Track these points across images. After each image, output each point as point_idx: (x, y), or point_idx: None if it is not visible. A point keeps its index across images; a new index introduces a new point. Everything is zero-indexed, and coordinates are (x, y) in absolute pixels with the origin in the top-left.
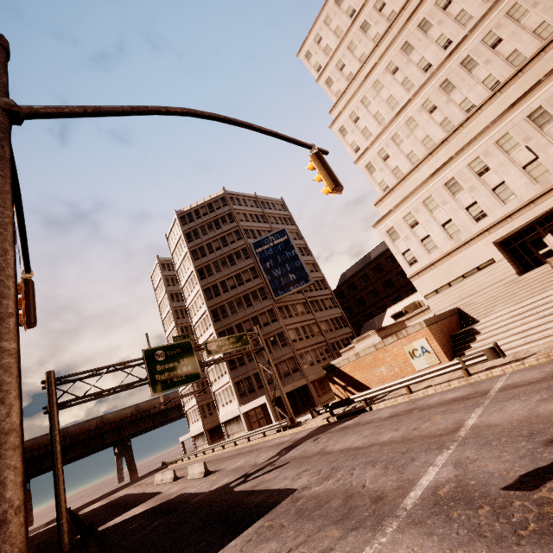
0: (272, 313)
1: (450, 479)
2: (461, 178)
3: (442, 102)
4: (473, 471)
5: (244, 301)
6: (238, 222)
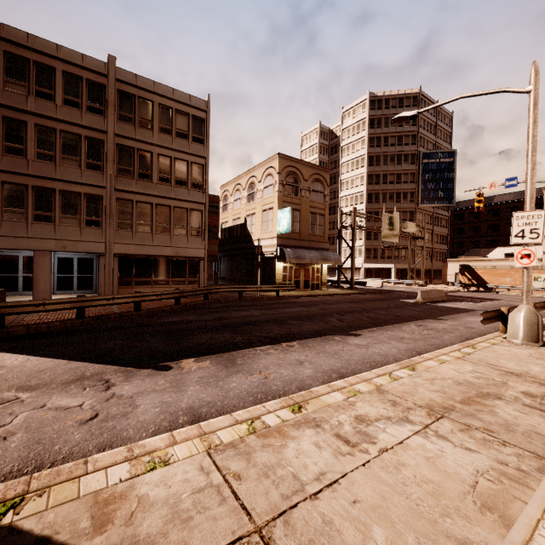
0: (412, 214)
1: None
2: None
3: None
4: None
5: (395, 197)
6: (419, 128)
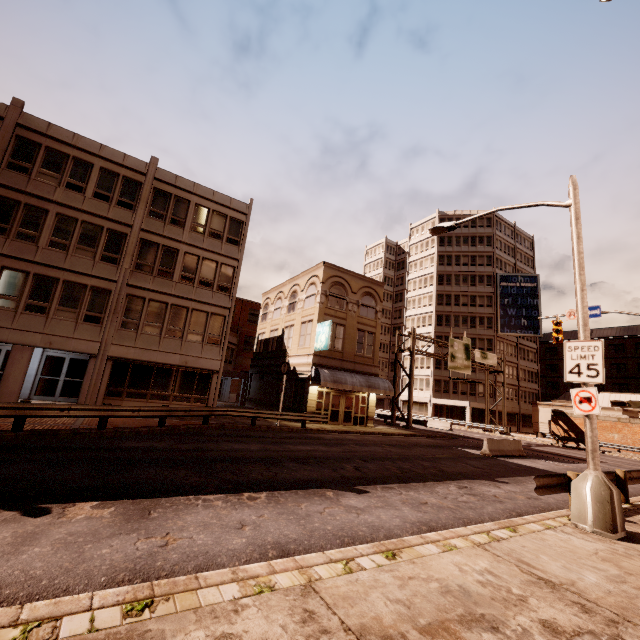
0: (490, 343)
1: None
2: None
3: None
4: None
5: (469, 321)
6: (494, 249)
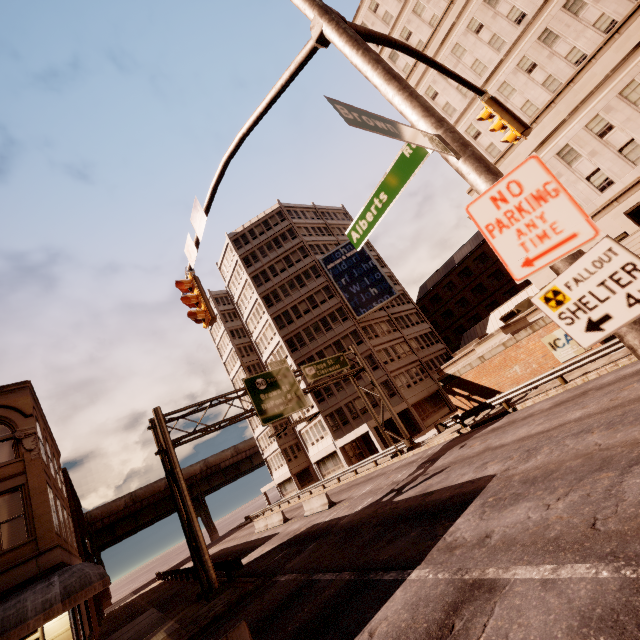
0: (356, 334)
1: None
2: (578, 143)
3: (543, 57)
4: None
5: (321, 326)
6: (301, 237)
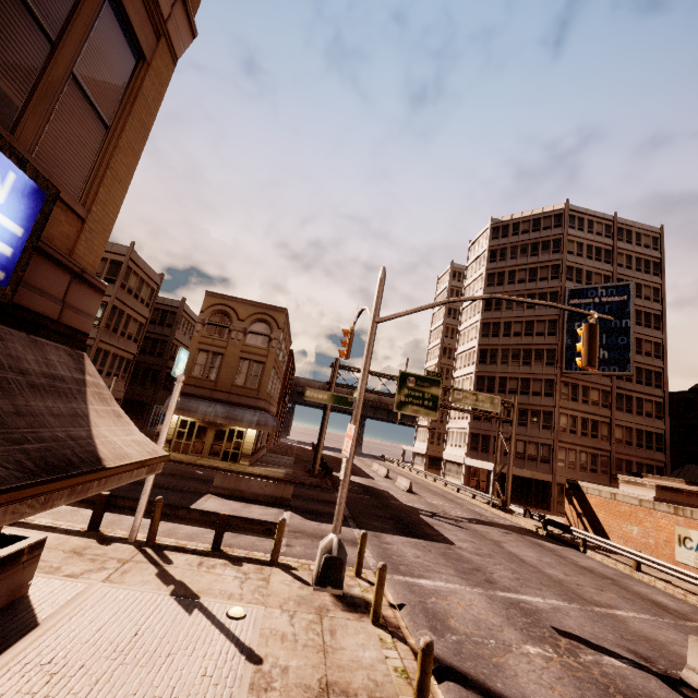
0: (550, 385)
1: (538, 607)
2: None
3: None
4: (556, 615)
5: (522, 356)
6: (563, 254)
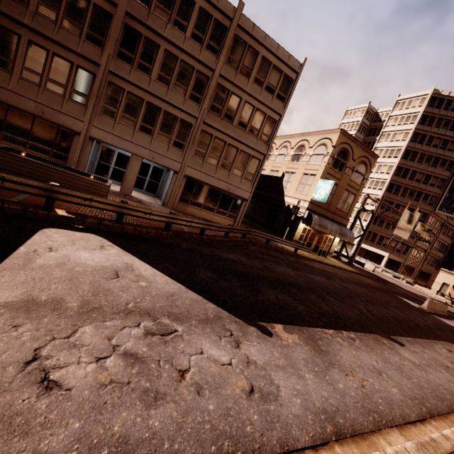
0: (425, 216)
1: None
2: None
3: None
4: None
5: (415, 195)
6: None
